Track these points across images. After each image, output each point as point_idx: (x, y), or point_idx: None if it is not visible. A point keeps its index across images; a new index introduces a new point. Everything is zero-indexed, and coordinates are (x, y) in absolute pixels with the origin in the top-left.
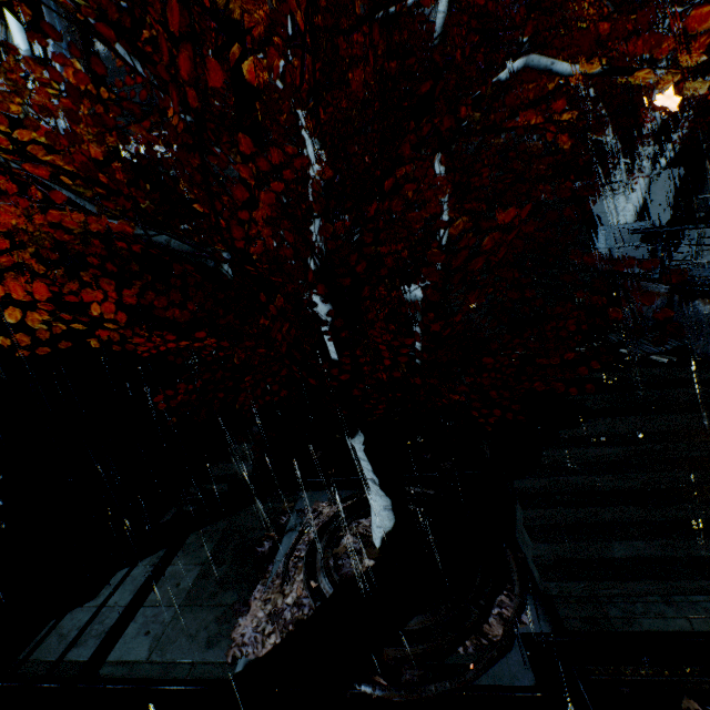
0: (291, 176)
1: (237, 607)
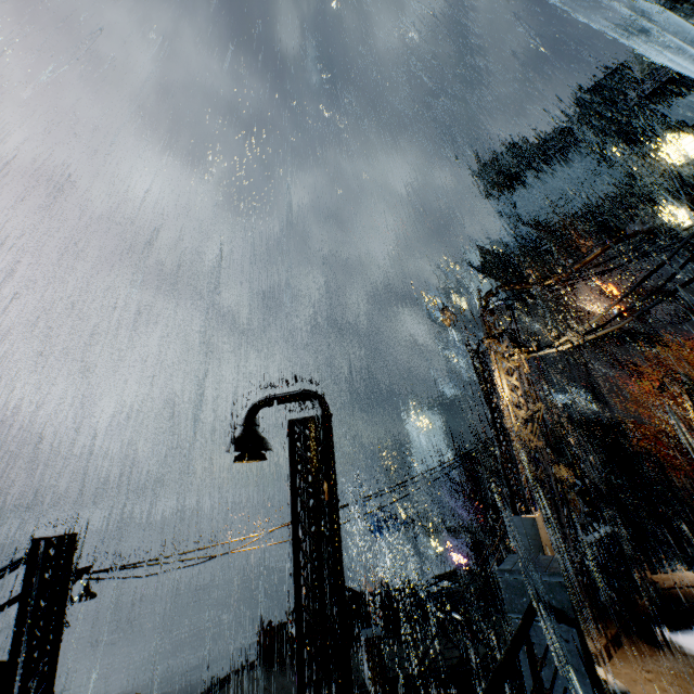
0: None
1: None
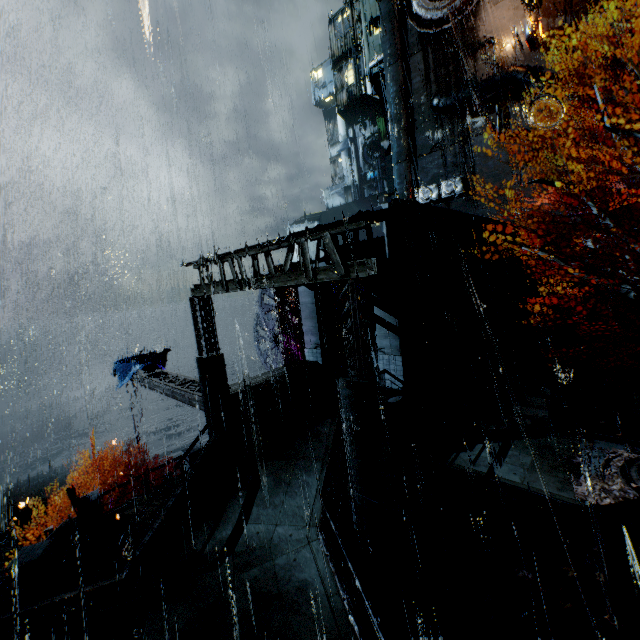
0: (636, 232)
1: (572, 480)
